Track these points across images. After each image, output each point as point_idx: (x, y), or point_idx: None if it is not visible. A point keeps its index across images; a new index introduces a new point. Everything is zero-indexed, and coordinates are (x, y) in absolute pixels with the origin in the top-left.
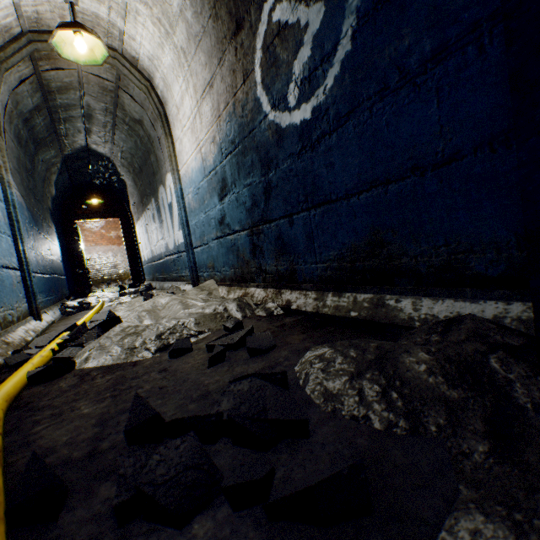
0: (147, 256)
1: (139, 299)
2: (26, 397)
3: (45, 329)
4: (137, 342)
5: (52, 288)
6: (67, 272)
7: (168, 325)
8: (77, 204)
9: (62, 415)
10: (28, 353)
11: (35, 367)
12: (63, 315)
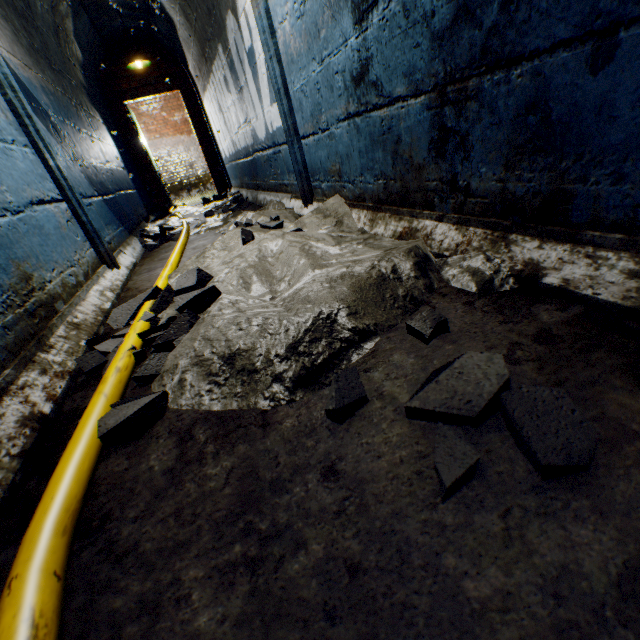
0: (227, 150)
1: (234, 235)
2: (101, 493)
3: (126, 281)
4: (257, 360)
5: (122, 213)
6: (137, 183)
7: (302, 324)
8: (117, 73)
9: (158, 619)
10: (103, 352)
11: (109, 404)
12: (146, 250)
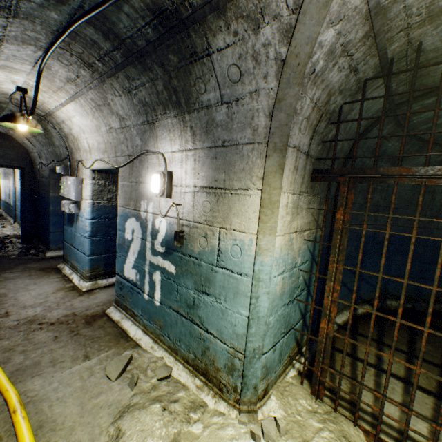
0: (4, 198)
1: None
2: None
3: None
4: None
5: None
6: None
7: None
8: None
9: None
10: None
11: None
12: None
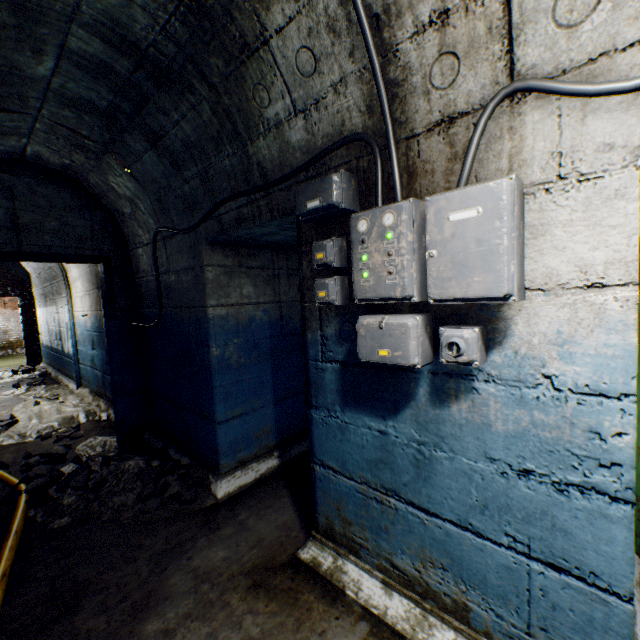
0: (46, 341)
1: (32, 402)
2: None
3: None
4: (28, 433)
5: None
6: None
7: (44, 426)
8: None
9: (1, 457)
10: None
11: None
12: None
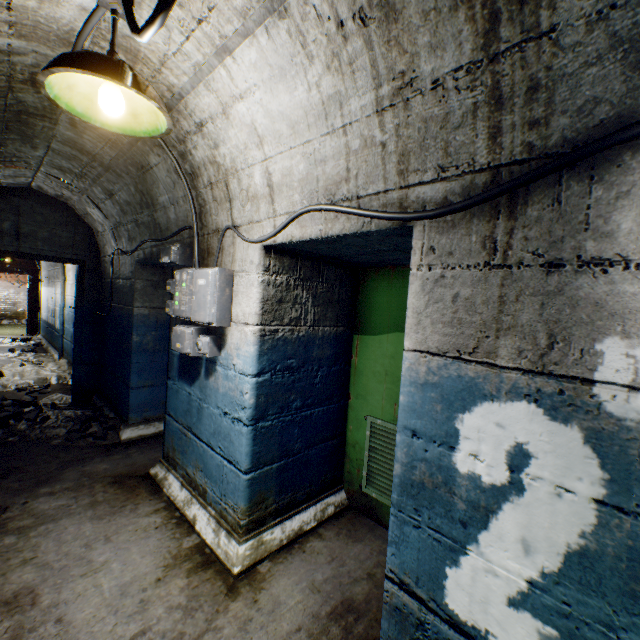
0: (45, 316)
1: (19, 363)
2: None
3: None
4: (9, 385)
5: None
6: None
7: (23, 381)
8: None
9: None
10: None
11: None
12: None
